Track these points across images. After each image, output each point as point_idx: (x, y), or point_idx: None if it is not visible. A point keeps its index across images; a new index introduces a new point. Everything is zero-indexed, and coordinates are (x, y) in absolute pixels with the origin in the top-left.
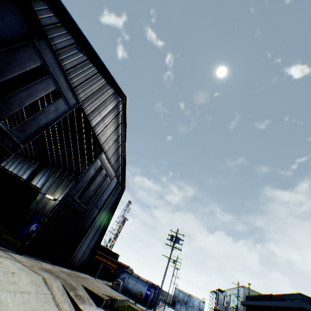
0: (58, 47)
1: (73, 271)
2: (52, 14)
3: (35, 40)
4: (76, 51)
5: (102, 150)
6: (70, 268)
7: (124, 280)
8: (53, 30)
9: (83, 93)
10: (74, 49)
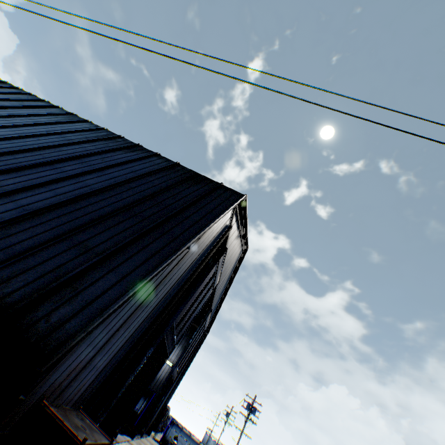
0: (227, 247)
1: (148, 439)
2: (236, 226)
3: (220, 259)
4: (235, 240)
5: (211, 308)
6: (145, 436)
7: (177, 439)
8: (230, 238)
9: (223, 269)
10: (235, 239)
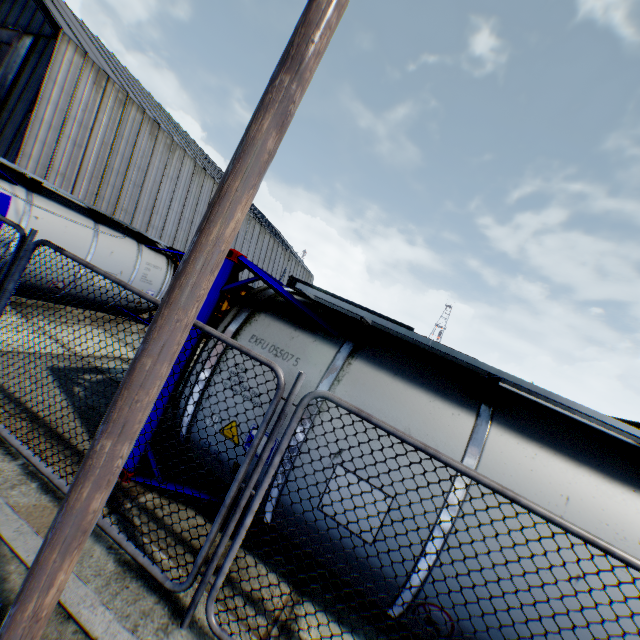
0: None
1: None
2: None
3: None
4: None
5: None
6: None
7: None
8: None
9: None
10: None
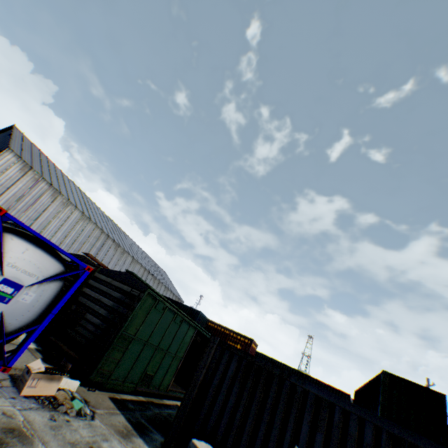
0: None
1: None
2: None
3: None
4: None
5: None
6: None
7: None
8: None
9: None
10: None
